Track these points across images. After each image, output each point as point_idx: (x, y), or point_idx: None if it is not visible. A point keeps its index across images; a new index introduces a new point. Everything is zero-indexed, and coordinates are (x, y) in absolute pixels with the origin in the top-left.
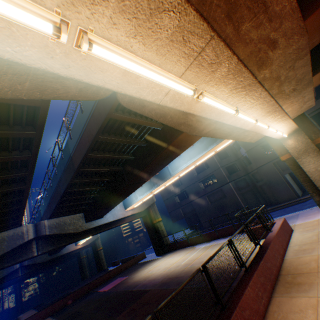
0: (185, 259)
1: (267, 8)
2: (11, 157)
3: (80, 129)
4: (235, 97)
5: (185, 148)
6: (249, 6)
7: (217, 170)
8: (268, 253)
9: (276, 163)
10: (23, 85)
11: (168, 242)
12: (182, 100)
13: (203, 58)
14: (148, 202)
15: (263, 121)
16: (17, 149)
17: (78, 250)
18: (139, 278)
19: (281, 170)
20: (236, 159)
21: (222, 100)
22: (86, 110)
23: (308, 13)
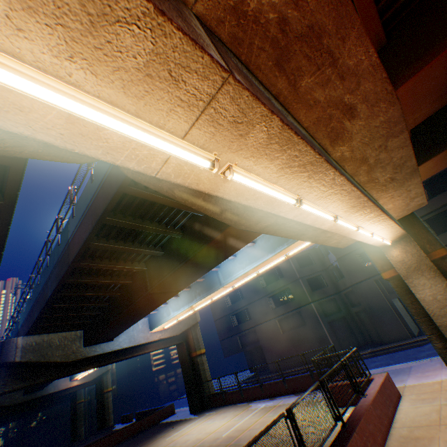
0: (231, 427)
1: (336, 61)
2: None
3: (85, 204)
4: (292, 180)
5: (238, 246)
6: (308, 55)
7: (294, 282)
8: (354, 441)
9: (379, 281)
10: None
11: (212, 391)
12: (198, 174)
13: (219, 112)
14: (187, 322)
15: (348, 219)
16: None
17: (72, 388)
18: None
19: (386, 292)
20: (323, 269)
21: (270, 181)
22: (97, 179)
23: (403, 79)
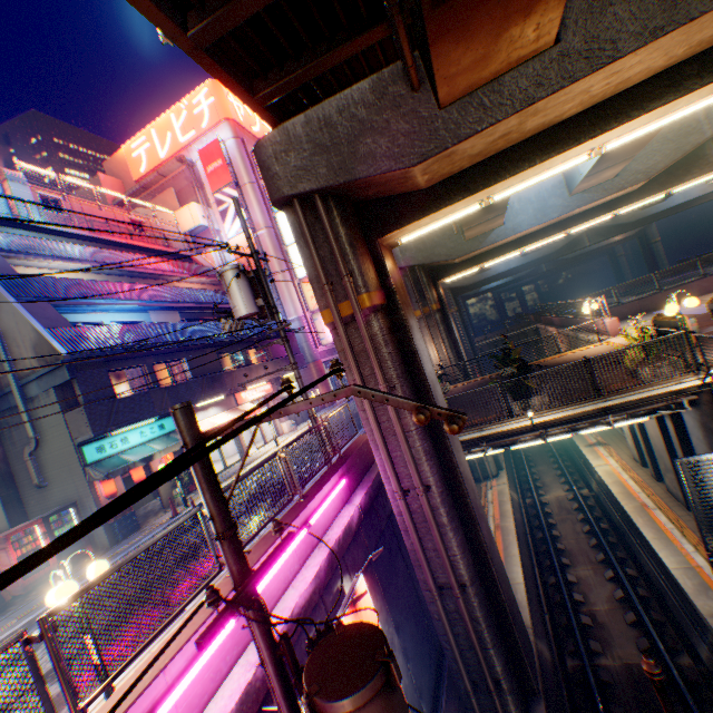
0: None
1: None
2: None
3: None
4: None
5: None
6: None
7: None
8: None
9: None
10: None
11: None
12: None
13: None
14: None
15: None
16: None
17: (612, 245)
18: None
19: None
20: None
21: None
22: None
23: None
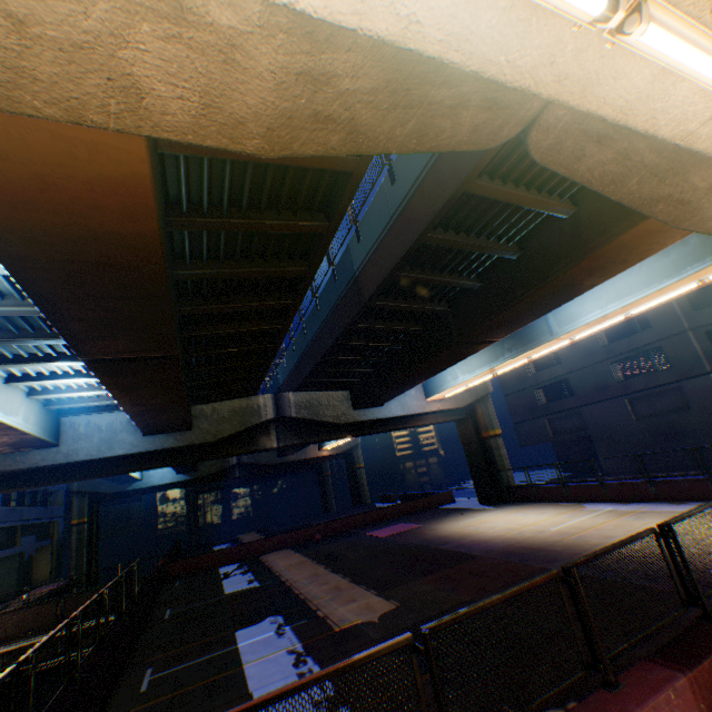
0: (559, 524)
1: None
2: (282, 271)
3: (382, 220)
4: None
5: (621, 267)
6: None
7: (674, 338)
8: None
9: None
10: (403, 128)
11: (511, 484)
12: None
13: None
14: (474, 392)
15: None
16: (288, 257)
17: (322, 459)
18: (447, 532)
19: None
20: None
21: None
22: (403, 179)
23: None
